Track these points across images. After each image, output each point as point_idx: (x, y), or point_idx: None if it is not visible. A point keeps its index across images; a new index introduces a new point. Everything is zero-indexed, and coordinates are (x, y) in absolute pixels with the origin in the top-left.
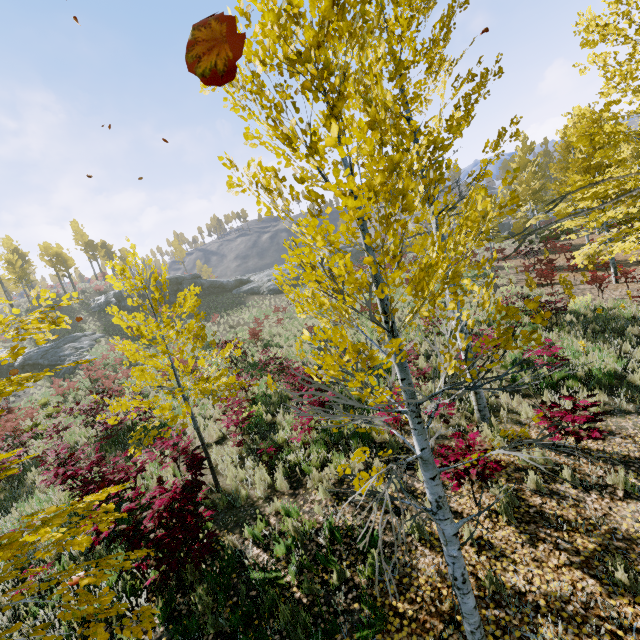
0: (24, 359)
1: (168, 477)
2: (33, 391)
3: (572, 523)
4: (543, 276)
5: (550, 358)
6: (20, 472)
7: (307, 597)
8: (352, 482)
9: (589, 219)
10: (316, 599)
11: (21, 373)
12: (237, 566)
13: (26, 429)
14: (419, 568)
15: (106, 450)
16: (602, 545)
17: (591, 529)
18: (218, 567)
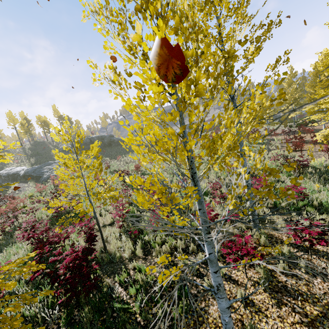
0: (25, 172)
1: (81, 241)
2: (27, 189)
3: (304, 296)
4: (296, 145)
5: (297, 193)
6: (11, 231)
7: (144, 321)
8: (177, 255)
9: (327, 114)
10: (148, 324)
11: (23, 179)
12: (109, 297)
13: (19, 208)
14: (209, 312)
15: (55, 223)
16: (322, 312)
17: (316, 301)
18: (99, 296)
